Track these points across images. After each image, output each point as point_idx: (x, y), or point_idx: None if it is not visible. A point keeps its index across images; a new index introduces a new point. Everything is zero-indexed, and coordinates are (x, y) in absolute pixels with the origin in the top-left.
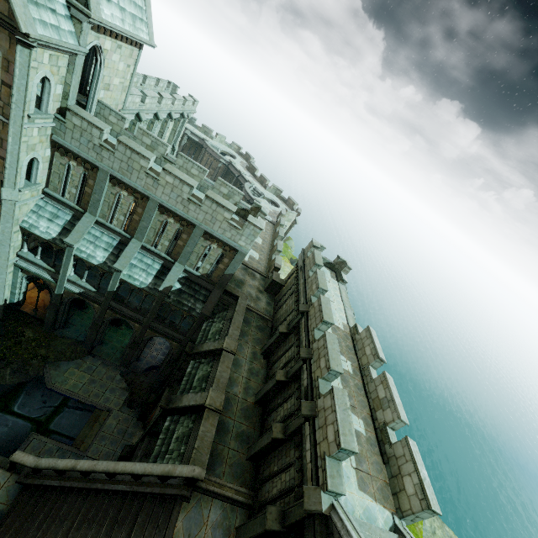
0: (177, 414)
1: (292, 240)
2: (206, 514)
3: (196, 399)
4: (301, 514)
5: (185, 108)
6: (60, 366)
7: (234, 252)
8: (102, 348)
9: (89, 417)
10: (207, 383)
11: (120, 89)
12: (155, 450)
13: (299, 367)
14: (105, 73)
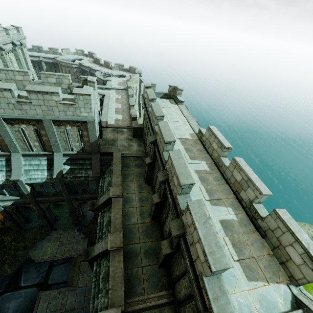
0: (98, 258)
1: None
2: None
3: (102, 246)
4: None
5: (12, 37)
6: (37, 247)
7: (85, 124)
8: (59, 222)
9: (70, 265)
10: (110, 227)
11: None
12: (92, 292)
13: (164, 188)
14: None
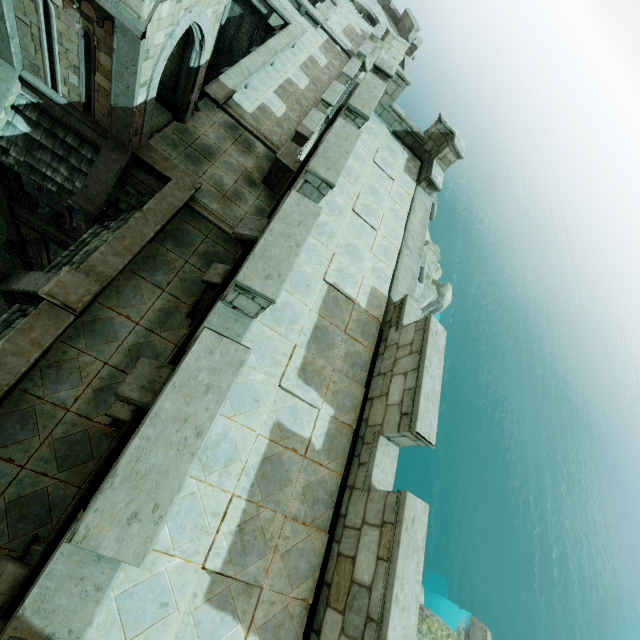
0: None
1: None
2: None
3: None
4: None
5: None
6: None
7: (112, 29)
8: None
9: None
10: None
11: None
12: None
13: None
14: None
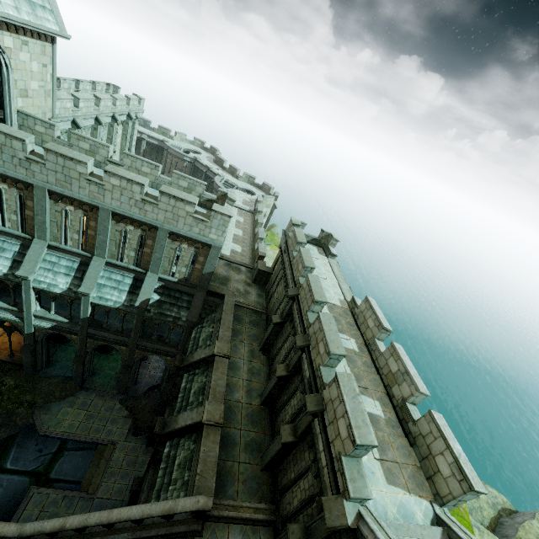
0: (176, 436)
1: (277, 227)
2: None
3: (192, 417)
4: (326, 530)
5: (131, 109)
6: (50, 409)
7: (207, 248)
8: (95, 379)
9: (93, 455)
10: (203, 396)
11: (42, 94)
12: (157, 483)
13: (299, 358)
14: (16, 77)
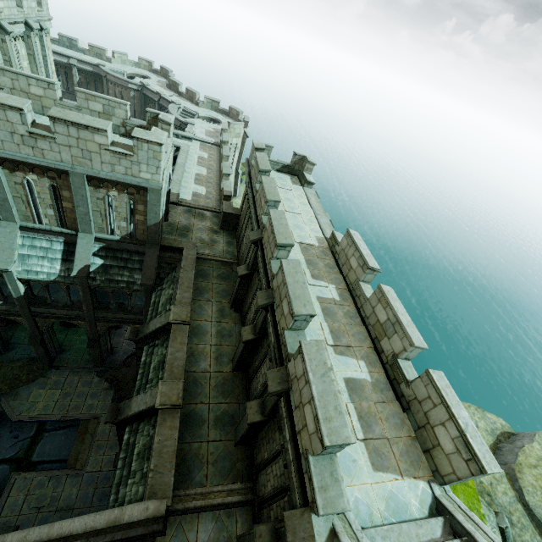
0: (135, 421)
1: None
2: (193, 537)
3: (146, 401)
4: None
5: (28, 14)
6: (19, 394)
7: (144, 193)
8: (65, 356)
9: (76, 432)
10: (163, 371)
11: None
12: (117, 475)
13: (264, 318)
14: None
